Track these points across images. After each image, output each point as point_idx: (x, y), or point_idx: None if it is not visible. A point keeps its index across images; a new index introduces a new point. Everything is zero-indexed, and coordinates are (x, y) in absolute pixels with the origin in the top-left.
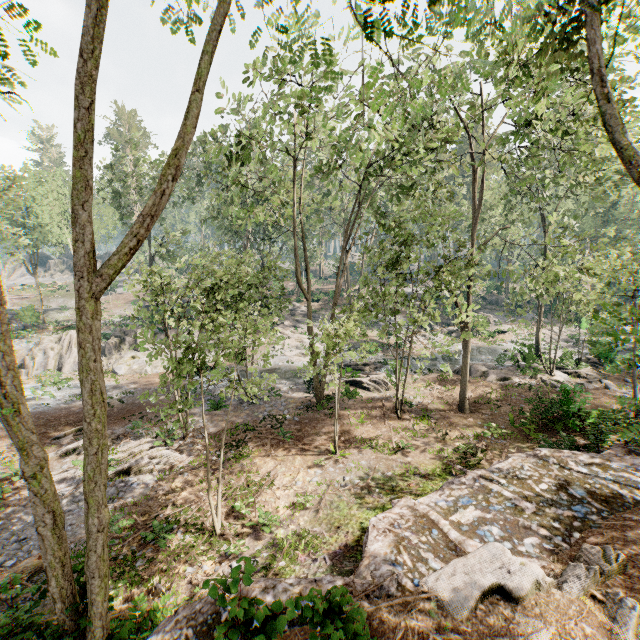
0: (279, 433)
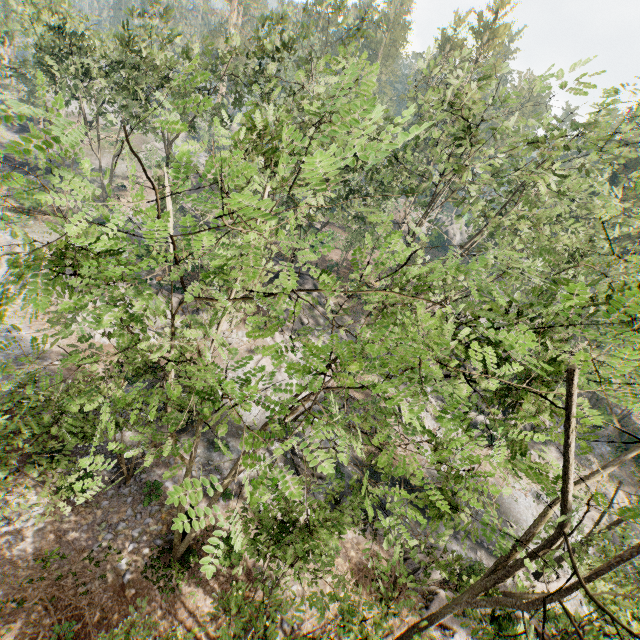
0: (50, 639)
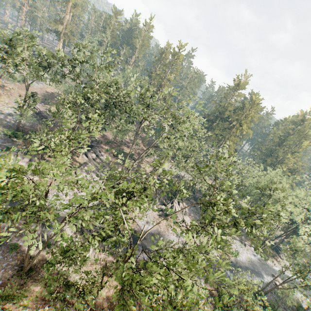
0: None
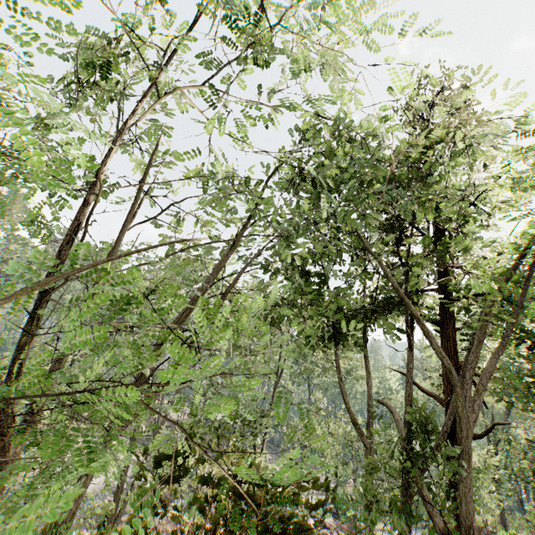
0: None
